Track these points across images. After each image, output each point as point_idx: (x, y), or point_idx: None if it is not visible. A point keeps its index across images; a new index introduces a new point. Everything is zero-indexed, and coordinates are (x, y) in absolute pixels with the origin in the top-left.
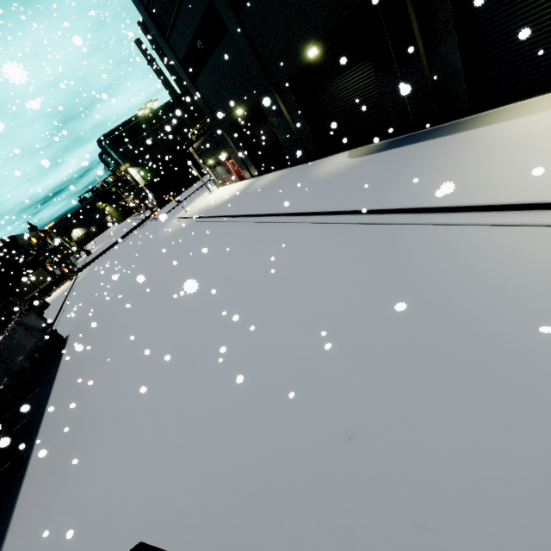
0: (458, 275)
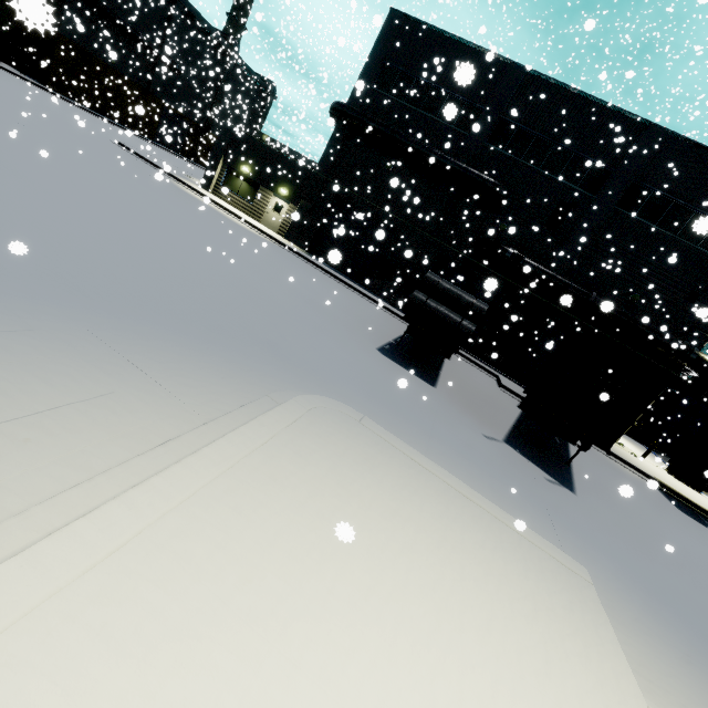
0: None
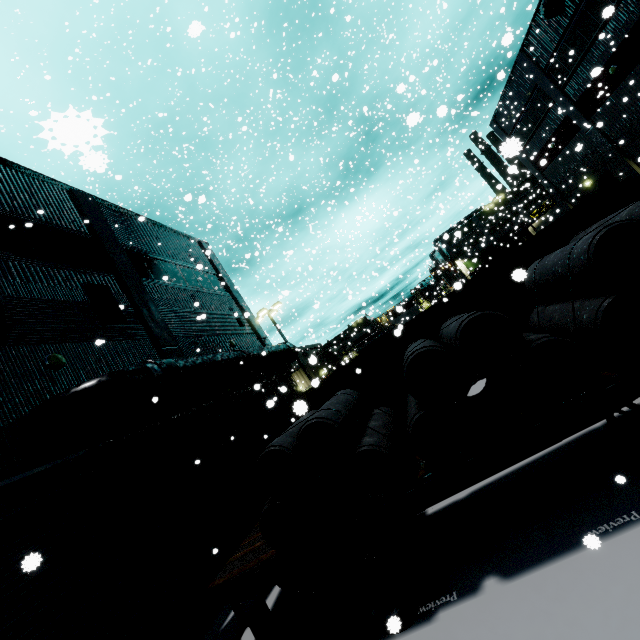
0: None
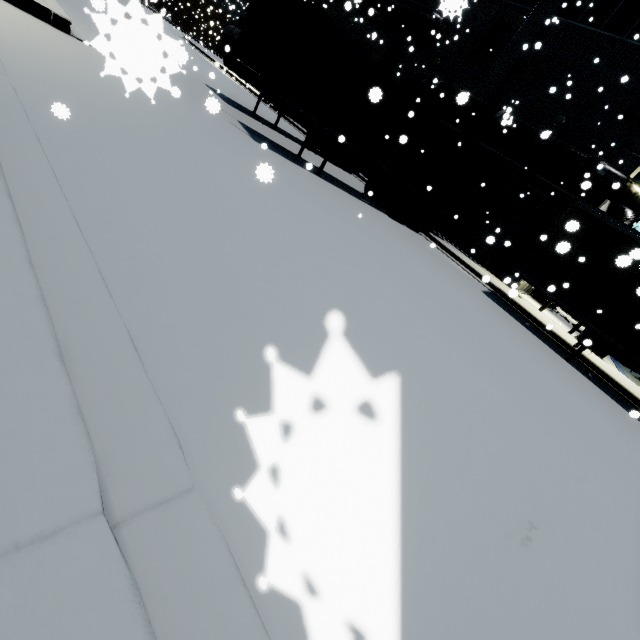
0: (113, 92)
